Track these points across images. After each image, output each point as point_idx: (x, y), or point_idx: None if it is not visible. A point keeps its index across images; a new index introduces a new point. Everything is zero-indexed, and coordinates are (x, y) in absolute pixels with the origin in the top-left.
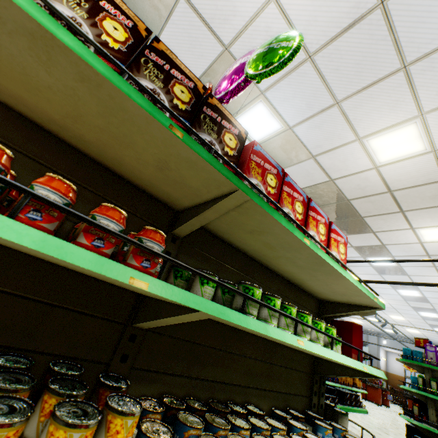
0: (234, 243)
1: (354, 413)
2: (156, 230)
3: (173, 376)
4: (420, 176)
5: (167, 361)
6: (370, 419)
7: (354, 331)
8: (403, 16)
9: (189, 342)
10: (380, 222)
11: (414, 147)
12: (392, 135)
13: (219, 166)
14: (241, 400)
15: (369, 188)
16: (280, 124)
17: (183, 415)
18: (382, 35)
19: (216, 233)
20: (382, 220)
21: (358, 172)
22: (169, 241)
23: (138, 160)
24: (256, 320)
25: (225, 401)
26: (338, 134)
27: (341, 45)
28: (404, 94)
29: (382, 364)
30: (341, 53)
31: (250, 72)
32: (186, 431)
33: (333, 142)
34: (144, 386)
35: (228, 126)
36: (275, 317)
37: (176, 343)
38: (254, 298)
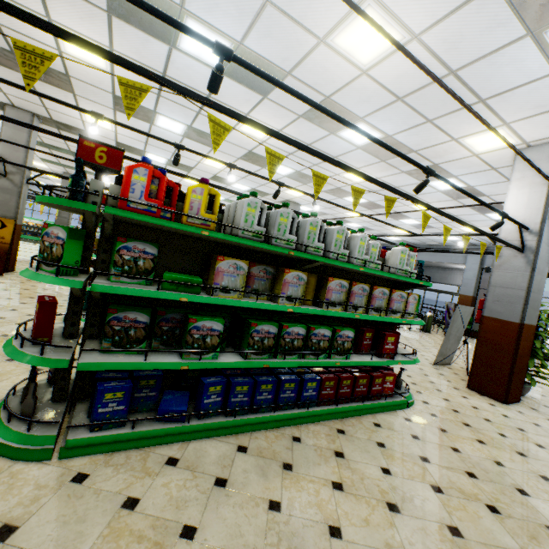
0: None
1: None
2: None
3: None
4: None
5: None
6: None
7: None
8: None
9: None
10: None
11: None
12: None
13: None
14: None
15: None
16: None
17: None
18: None
19: None
20: None
21: None
22: None
23: None
24: None
25: None
26: None
27: None
28: None
29: None
30: None
31: None
32: None
33: None
34: None
35: None
36: None
37: None
38: None
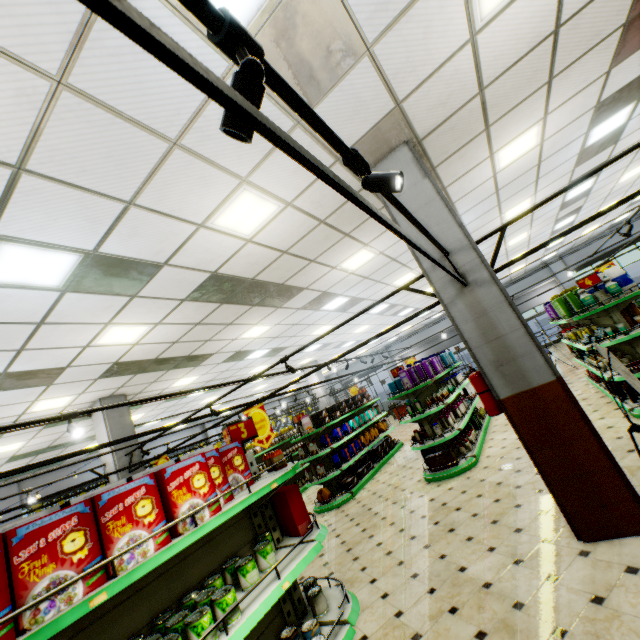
0: None
1: (392, 458)
2: None
3: None
4: (299, 229)
5: None
6: (405, 451)
7: (290, 501)
8: (111, 93)
9: None
10: (302, 278)
11: (267, 209)
12: (234, 208)
13: None
14: None
15: (262, 260)
16: (72, 254)
17: None
18: (106, 118)
19: None
20: (303, 276)
21: (234, 253)
22: None
23: None
24: None
25: None
26: (170, 231)
27: (56, 143)
28: (204, 169)
29: None
30: (67, 151)
31: None
32: None
33: (173, 240)
34: None
35: None
36: None
37: None
38: None
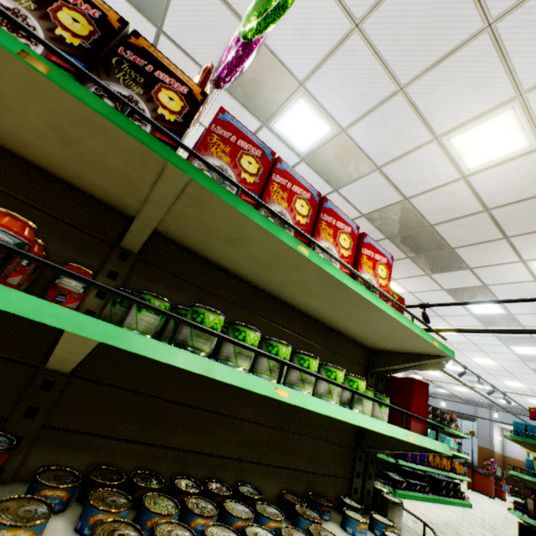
0: (224, 265)
1: (452, 506)
2: (6, 211)
3: (118, 441)
4: (527, 186)
5: (108, 420)
6: (474, 514)
7: (415, 391)
8: None
9: (147, 396)
10: (477, 253)
11: (514, 144)
12: (481, 129)
13: (126, 125)
14: (234, 478)
15: (457, 207)
16: (329, 126)
17: (105, 493)
18: None
19: (195, 250)
20: (480, 251)
21: (440, 185)
22: (116, 258)
23: (33, 132)
24: (193, 355)
25: (206, 479)
26: (407, 133)
27: (397, 3)
28: (492, 67)
29: (497, 445)
30: (399, 14)
31: (242, 30)
32: (92, 515)
33: (402, 145)
34: (68, 453)
35: (167, 81)
36: (244, 355)
37: (126, 397)
38: (196, 324)
